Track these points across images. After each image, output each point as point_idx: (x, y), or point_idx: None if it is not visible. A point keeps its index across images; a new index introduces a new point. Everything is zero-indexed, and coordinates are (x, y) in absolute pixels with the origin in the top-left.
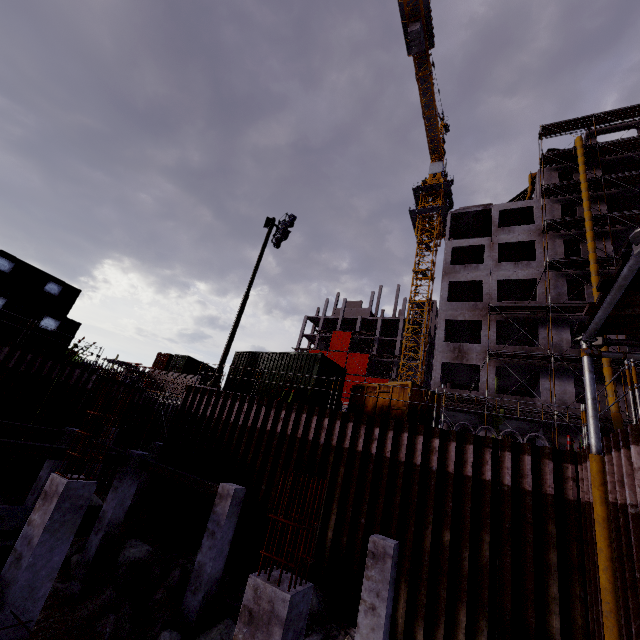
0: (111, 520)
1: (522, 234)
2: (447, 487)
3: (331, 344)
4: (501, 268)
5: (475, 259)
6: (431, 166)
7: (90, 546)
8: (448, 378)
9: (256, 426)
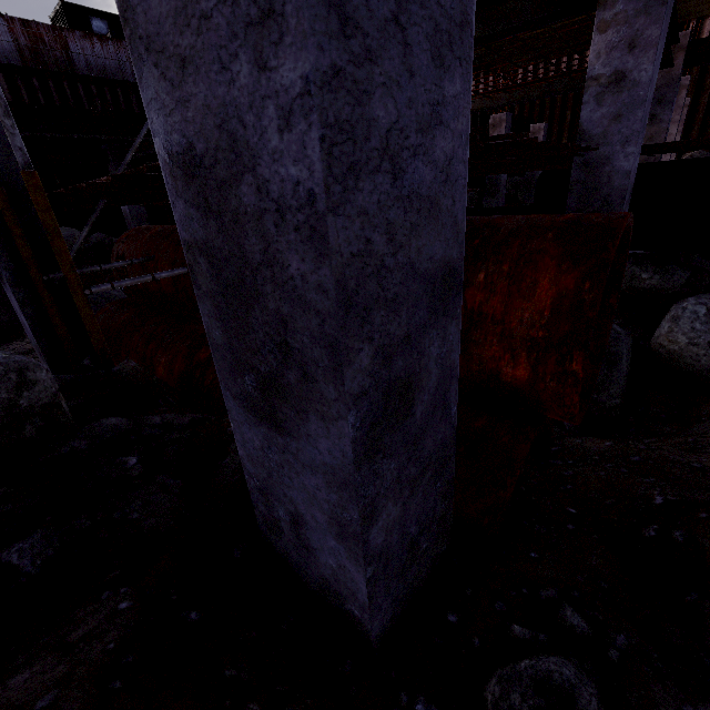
0: None
1: None
2: None
3: None
4: None
5: None
6: None
7: None
8: None
9: None
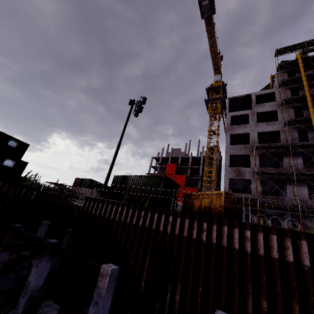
0: (33, 287)
1: (269, 107)
2: (260, 266)
3: (166, 170)
4: (259, 126)
5: (243, 122)
6: (214, 77)
7: (19, 306)
8: (231, 187)
9: (126, 221)
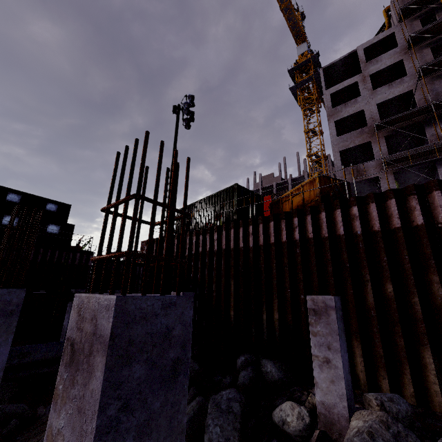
0: None
1: (389, 59)
2: (377, 245)
3: None
4: (377, 93)
5: (352, 99)
6: (298, 49)
7: None
8: None
9: (199, 252)
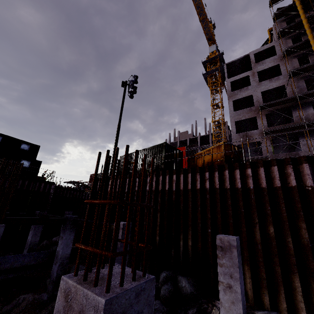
0: (62, 255)
1: (270, 62)
2: (264, 197)
3: None
4: (262, 85)
5: (245, 86)
6: (209, 48)
7: (53, 272)
8: None
9: (135, 190)
